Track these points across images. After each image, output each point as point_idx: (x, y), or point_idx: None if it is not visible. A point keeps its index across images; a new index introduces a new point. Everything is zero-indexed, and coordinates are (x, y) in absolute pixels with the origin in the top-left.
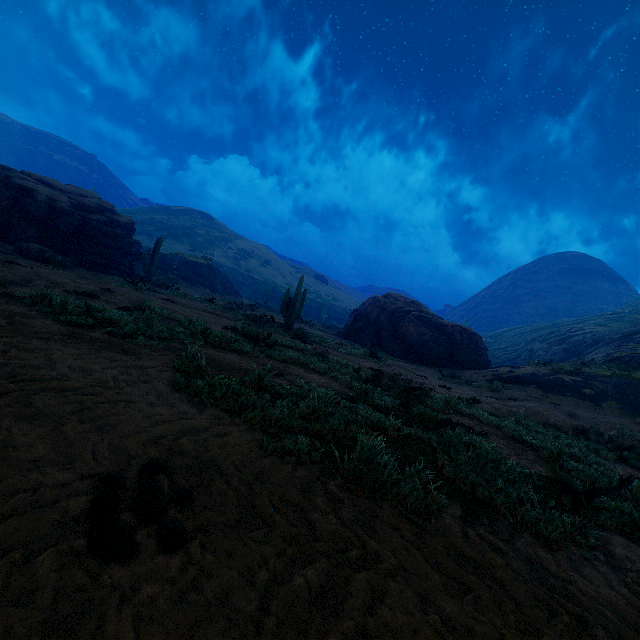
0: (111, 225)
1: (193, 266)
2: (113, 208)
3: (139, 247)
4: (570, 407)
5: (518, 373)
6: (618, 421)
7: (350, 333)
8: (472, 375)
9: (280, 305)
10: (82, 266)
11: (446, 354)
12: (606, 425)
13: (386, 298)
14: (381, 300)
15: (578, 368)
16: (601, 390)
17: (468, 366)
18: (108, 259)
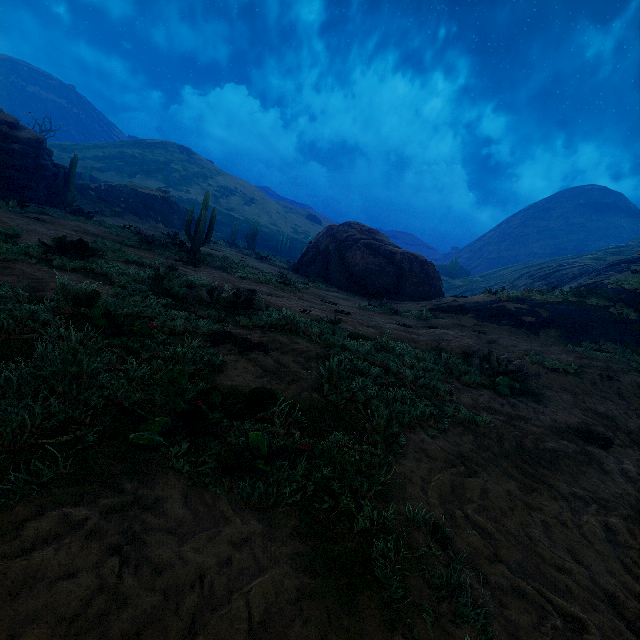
0: (5, 140)
1: (144, 198)
2: (13, 121)
3: (65, 173)
4: (498, 335)
5: (460, 302)
6: (543, 349)
7: (301, 266)
8: (411, 306)
9: (247, 242)
10: None
11: (391, 285)
12: (522, 352)
13: (341, 226)
14: (334, 228)
15: (529, 295)
16: (544, 318)
17: (415, 297)
18: (2, 180)
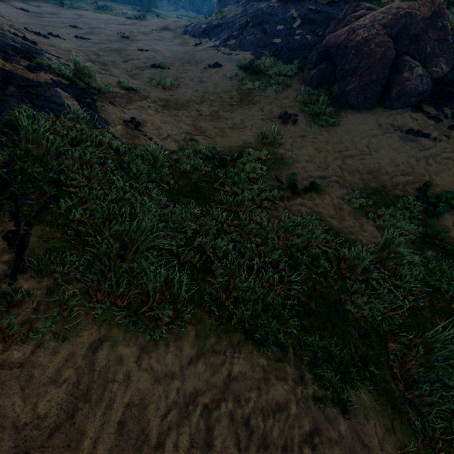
0: None
1: None
2: None
3: None
4: None
5: None
6: None
7: None
8: None
9: None
10: (114, 1)
11: None
12: None
13: None
14: None
15: None
16: None
17: None
18: None
